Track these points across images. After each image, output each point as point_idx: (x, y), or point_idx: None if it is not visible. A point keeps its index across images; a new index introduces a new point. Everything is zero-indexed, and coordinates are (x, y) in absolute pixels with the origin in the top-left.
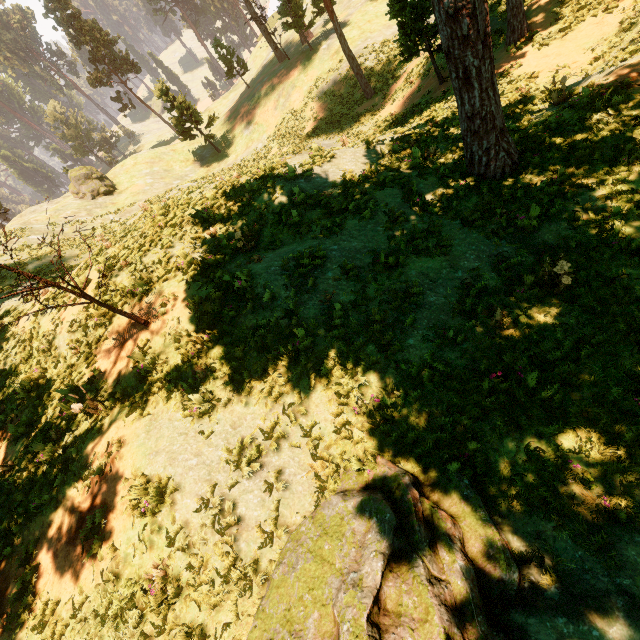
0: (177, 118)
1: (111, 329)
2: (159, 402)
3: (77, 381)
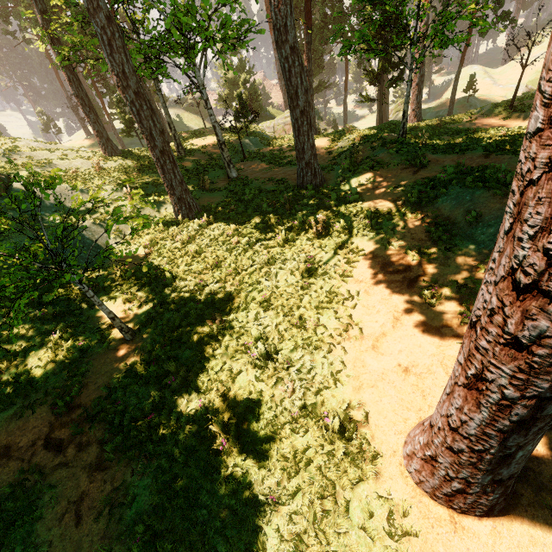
0: None
1: None
2: None
3: None
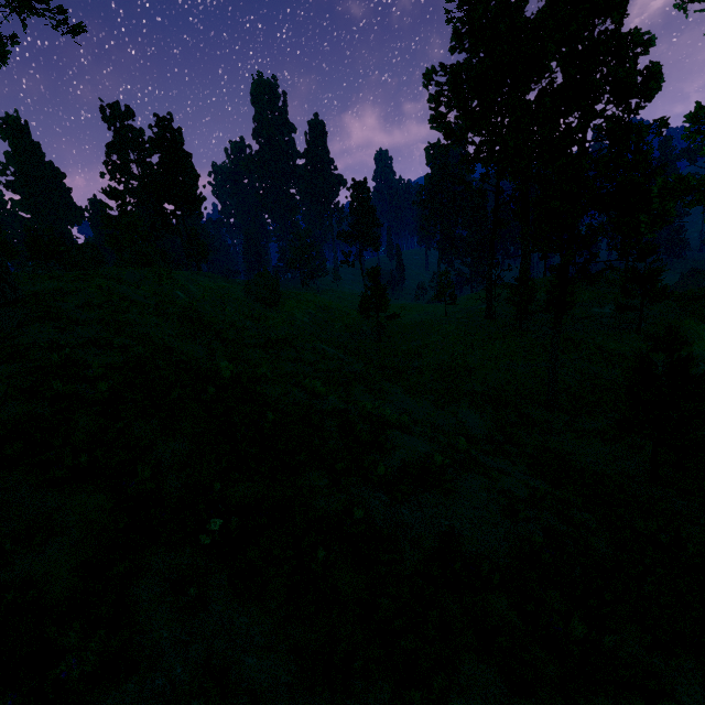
0: (368, 296)
1: None
2: None
3: None
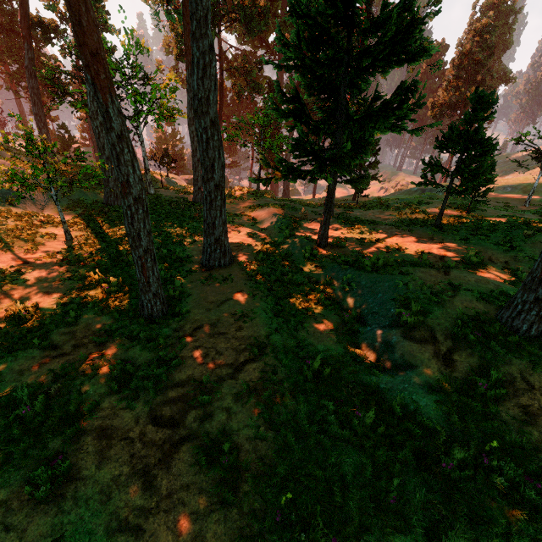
0: None
1: None
2: None
3: None
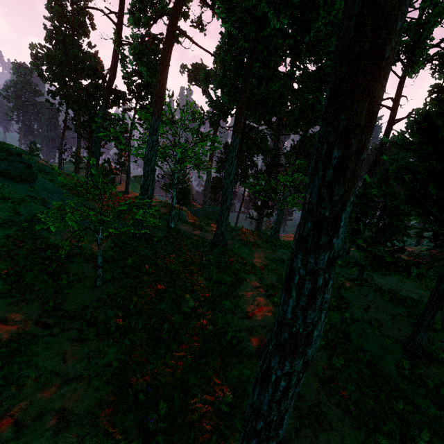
0: None
1: None
2: None
3: None
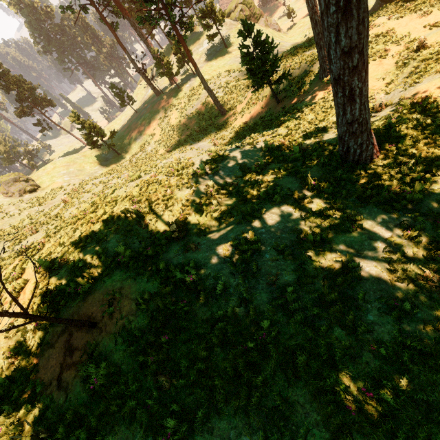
0: (87, 134)
1: (52, 331)
2: (120, 424)
3: (16, 399)
